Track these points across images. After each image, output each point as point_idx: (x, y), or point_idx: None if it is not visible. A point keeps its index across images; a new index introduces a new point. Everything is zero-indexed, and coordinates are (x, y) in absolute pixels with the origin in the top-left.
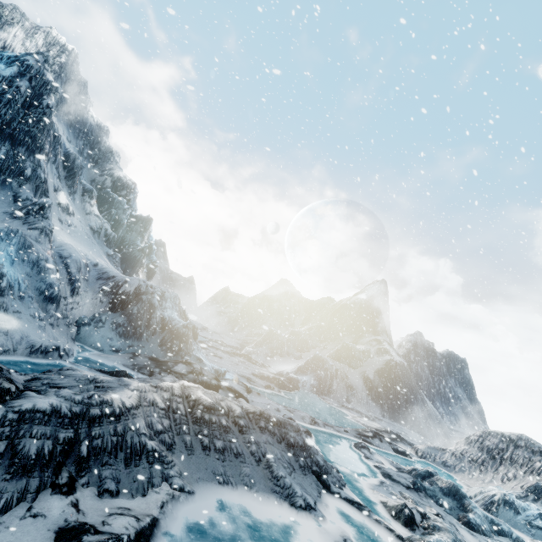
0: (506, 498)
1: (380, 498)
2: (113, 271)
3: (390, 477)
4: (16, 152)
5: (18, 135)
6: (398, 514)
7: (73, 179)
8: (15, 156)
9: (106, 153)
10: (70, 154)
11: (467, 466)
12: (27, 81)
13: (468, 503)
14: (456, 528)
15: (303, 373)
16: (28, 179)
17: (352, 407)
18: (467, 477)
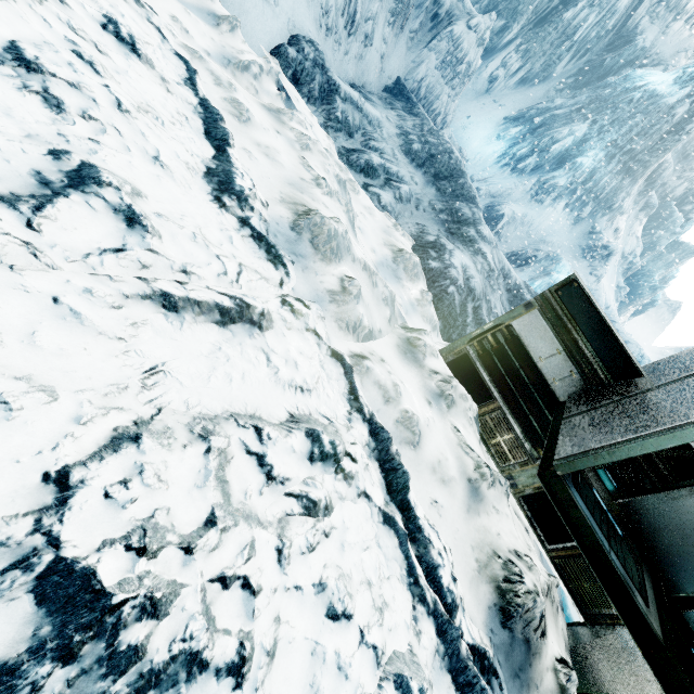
0: None
1: None
2: (618, 321)
3: None
4: (621, 183)
5: (635, 166)
6: None
7: (645, 194)
8: (617, 187)
9: None
10: (664, 162)
11: None
12: (688, 104)
13: None
14: None
15: None
16: (611, 211)
17: None
18: None
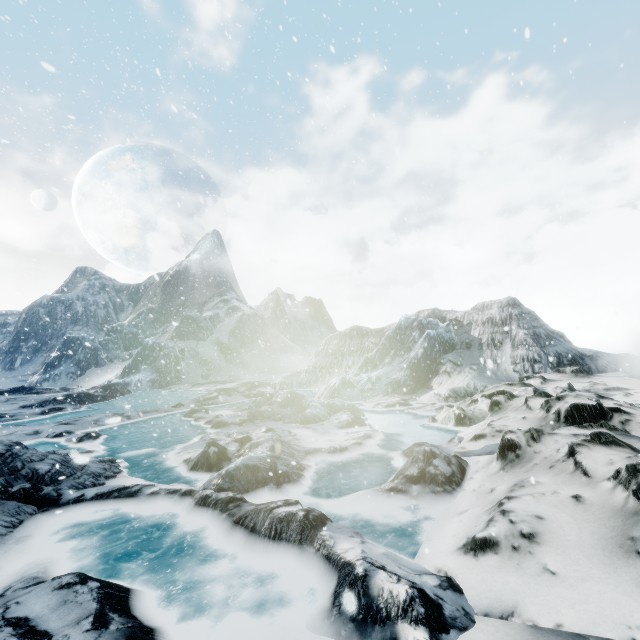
0: (344, 380)
1: (186, 457)
2: None
3: (221, 424)
4: None
5: None
6: (200, 462)
7: None
8: None
9: None
10: None
11: (319, 375)
12: None
13: (306, 401)
14: (292, 431)
15: (134, 372)
16: None
17: (208, 381)
18: (321, 384)
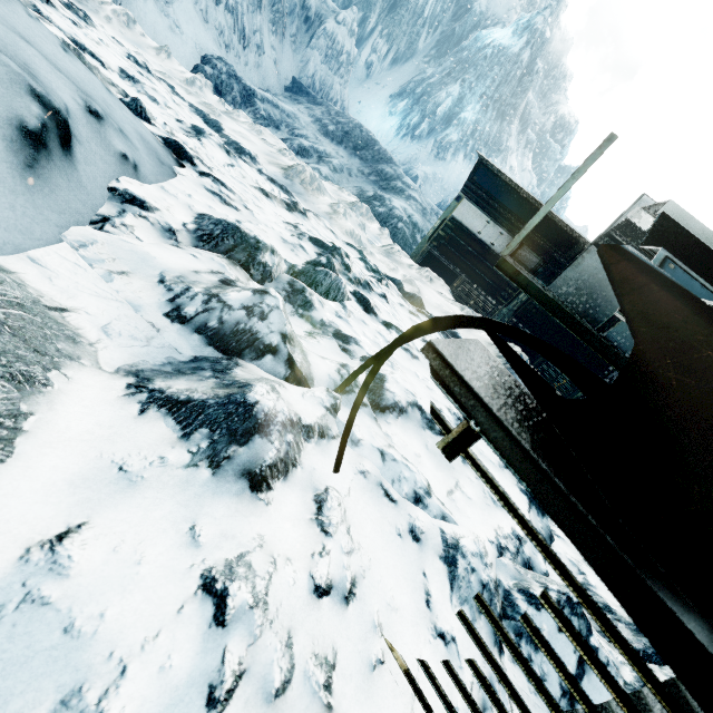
0: None
1: None
2: None
3: None
4: (501, 127)
5: (507, 110)
6: None
7: (523, 133)
8: (500, 131)
9: (557, 80)
10: (529, 103)
11: None
12: (529, 50)
13: None
14: None
15: None
16: (501, 152)
17: None
18: None
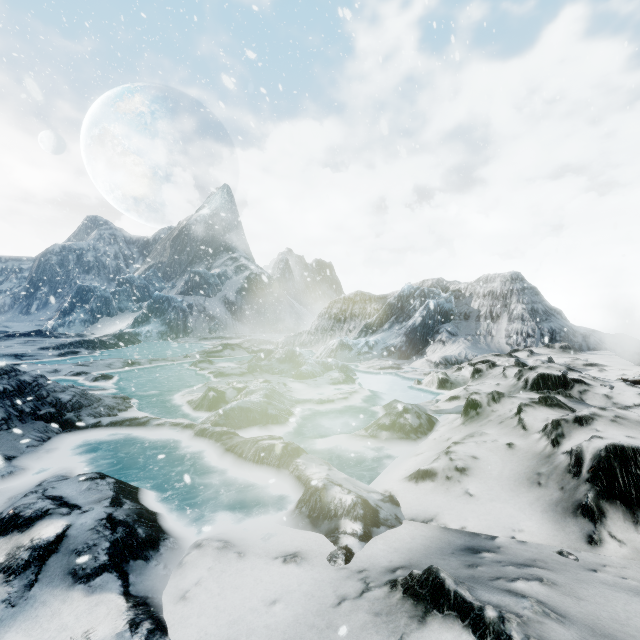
0: (342, 342)
1: (189, 399)
2: None
3: (223, 374)
4: None
5: None
6: (201, 403)
7: None
8: None
9: None
10: None
11: (320, 337)
12: None
13: (302, 359)
14: (287, 384)
15: (144, 323)
16: None
17: (215, 336)
18: (321, 345)
